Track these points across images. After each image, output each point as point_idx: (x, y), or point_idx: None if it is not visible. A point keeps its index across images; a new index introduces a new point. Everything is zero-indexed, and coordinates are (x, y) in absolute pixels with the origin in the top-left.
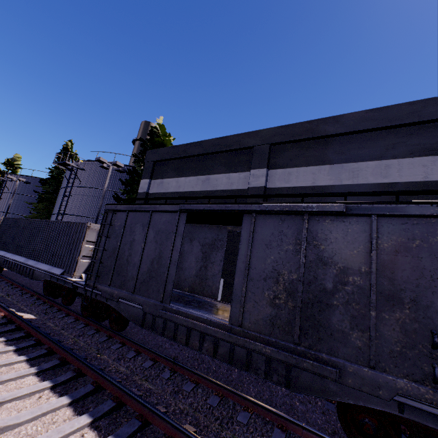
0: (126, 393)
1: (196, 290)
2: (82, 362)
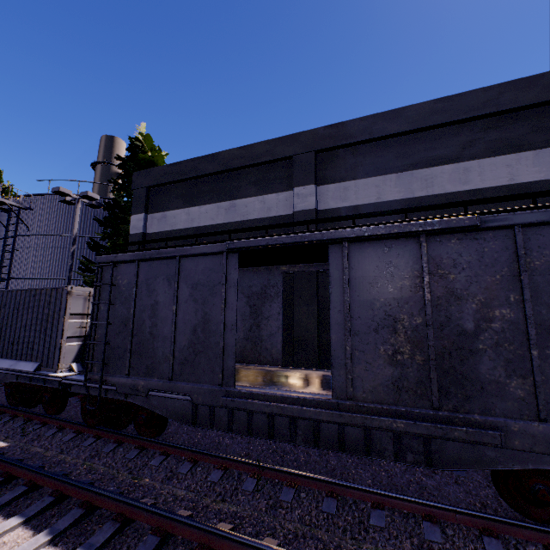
0: (216, 534)
1: (248, 358)
2: (123, 502)
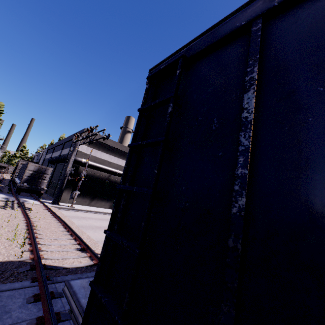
0: None
1: None
2: None
